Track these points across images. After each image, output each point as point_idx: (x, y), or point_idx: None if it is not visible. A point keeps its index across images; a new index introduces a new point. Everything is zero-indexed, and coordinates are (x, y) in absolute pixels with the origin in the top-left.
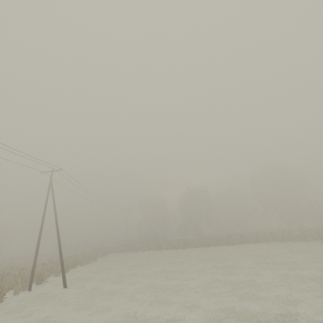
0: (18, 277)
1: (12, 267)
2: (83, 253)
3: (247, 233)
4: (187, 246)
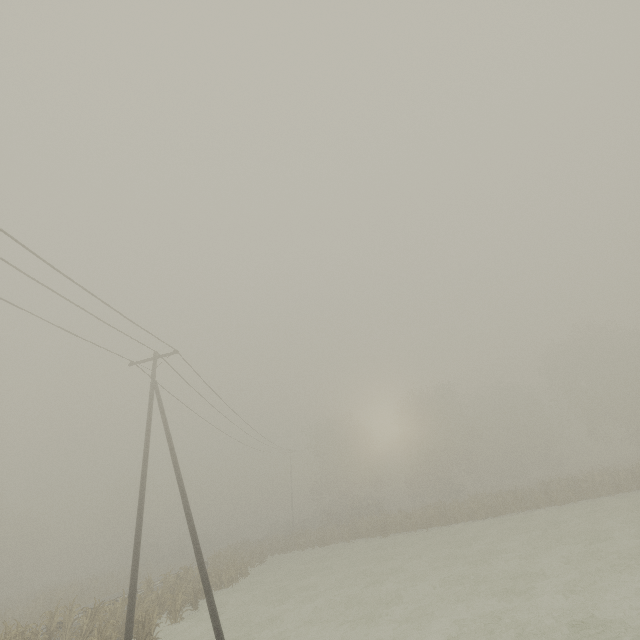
0: (89, 632)
1: (69, 607)
2: (215, 558)
3: (583, 474)
4: (449, 519)
